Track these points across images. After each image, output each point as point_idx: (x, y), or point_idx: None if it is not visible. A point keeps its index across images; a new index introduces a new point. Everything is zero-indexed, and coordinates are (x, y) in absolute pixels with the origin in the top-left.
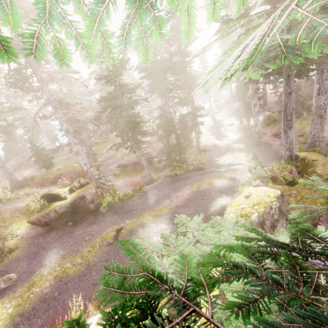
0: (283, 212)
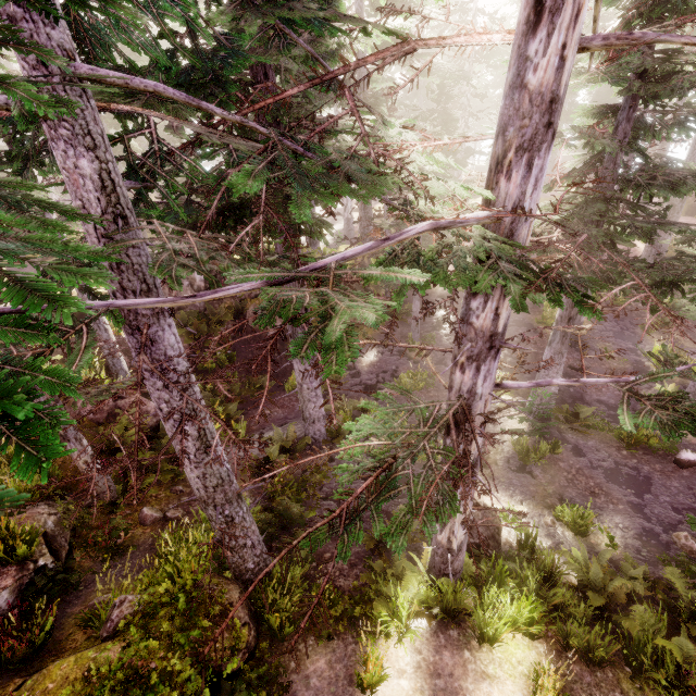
0: None
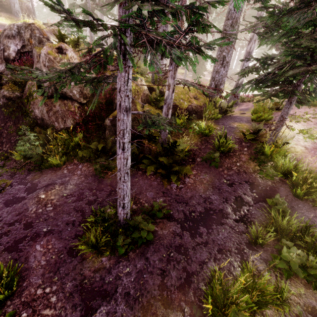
0: (22, 36)
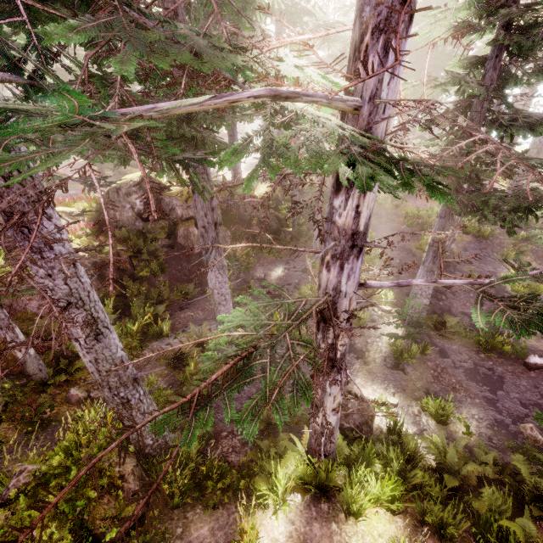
0: (145, 189)
